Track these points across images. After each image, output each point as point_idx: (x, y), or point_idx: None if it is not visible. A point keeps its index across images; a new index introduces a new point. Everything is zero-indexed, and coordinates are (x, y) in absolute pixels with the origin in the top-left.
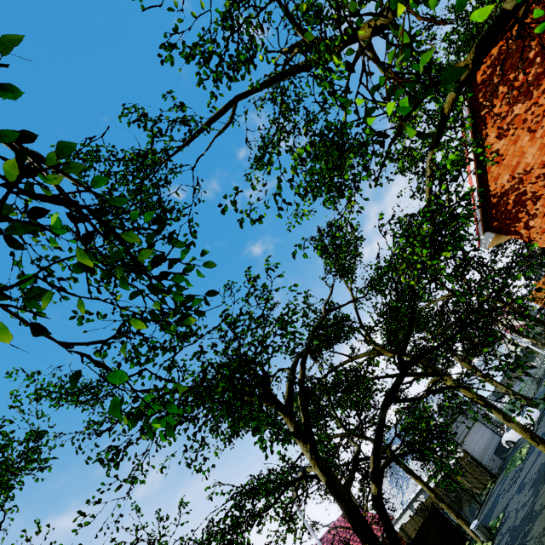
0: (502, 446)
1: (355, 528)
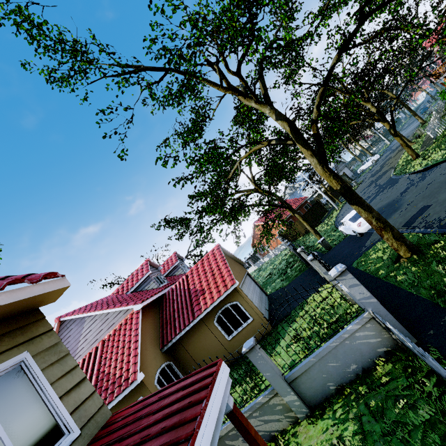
0: (355, 175)
1: (384, 119)
